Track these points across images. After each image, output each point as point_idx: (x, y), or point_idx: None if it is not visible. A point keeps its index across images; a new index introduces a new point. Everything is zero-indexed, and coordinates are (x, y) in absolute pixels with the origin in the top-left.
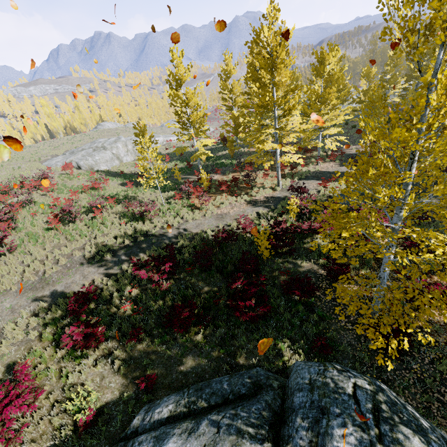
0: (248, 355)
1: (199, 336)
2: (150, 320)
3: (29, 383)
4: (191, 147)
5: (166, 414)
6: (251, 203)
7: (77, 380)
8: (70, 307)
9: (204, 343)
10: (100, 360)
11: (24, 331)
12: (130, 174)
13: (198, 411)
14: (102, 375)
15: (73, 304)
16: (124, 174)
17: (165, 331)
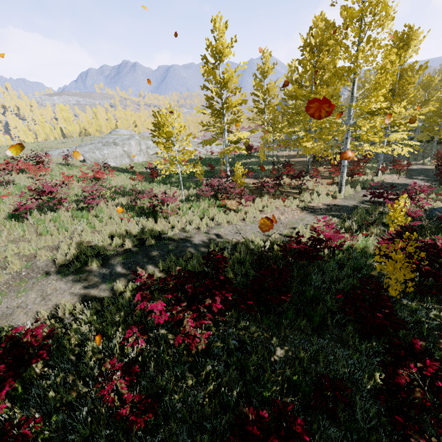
0: None
1: None
2: (164, 437)
3: None
4: (208, 156)
5: None
6: (307, 210)
7: None
8: None
9: None
10: None
11: None
12: (141, 172)
13: None
14: None
15: None
16: (134, 171)
17: None
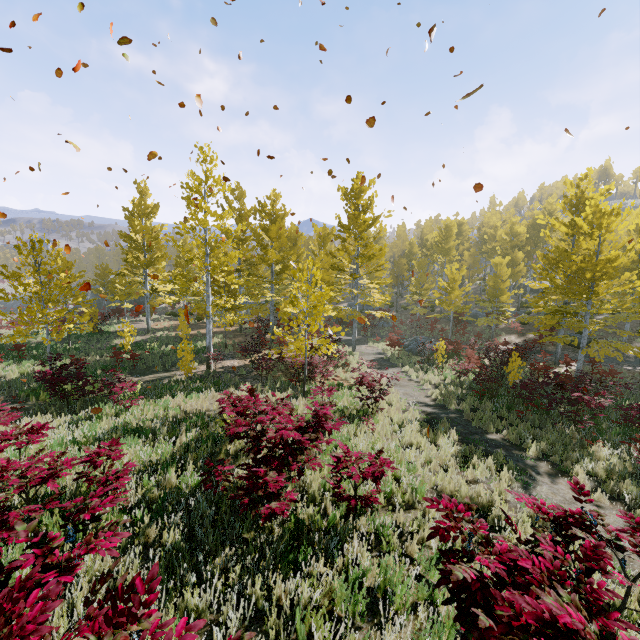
0: None
1: None
2: None
3: None
4: None
5: None
6: (374, 368)
7: None
8: None
9: None
10: None
11: None
12: None
13: None
14: None
15: None
16: None
17: None
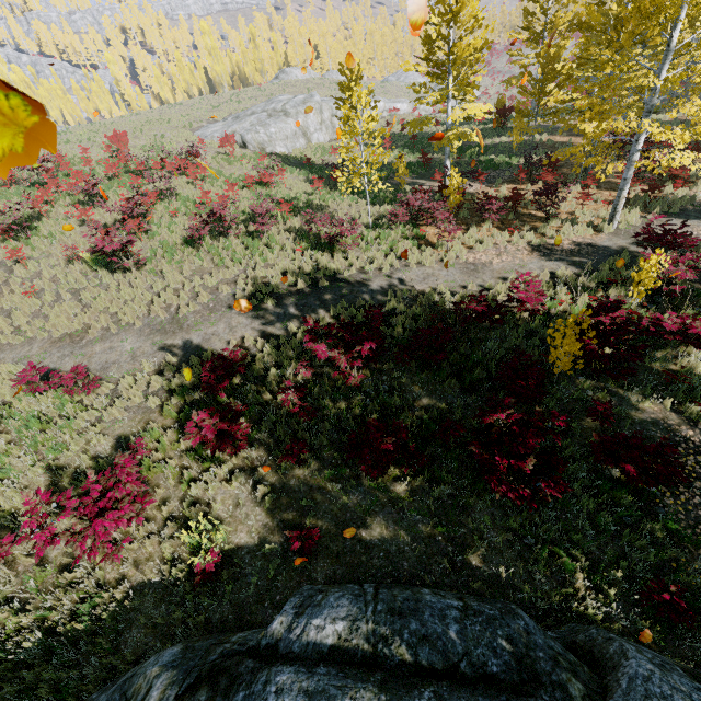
0: (491, 554)
1: (401, 487)
2: (321, 431)
3: (133, 487)
4: (431, 126)
5: (331, 638)
6: (539, 251)
7: (202, 495)
8: (204, 377)
9: (409, 502)
10: (238, 474)
11: (144, 393)
12: (321, 166)
13: (391, 663)
14: (237, 499)
15: (209, 373)
16: (311, 165)
17: (344, 458)
